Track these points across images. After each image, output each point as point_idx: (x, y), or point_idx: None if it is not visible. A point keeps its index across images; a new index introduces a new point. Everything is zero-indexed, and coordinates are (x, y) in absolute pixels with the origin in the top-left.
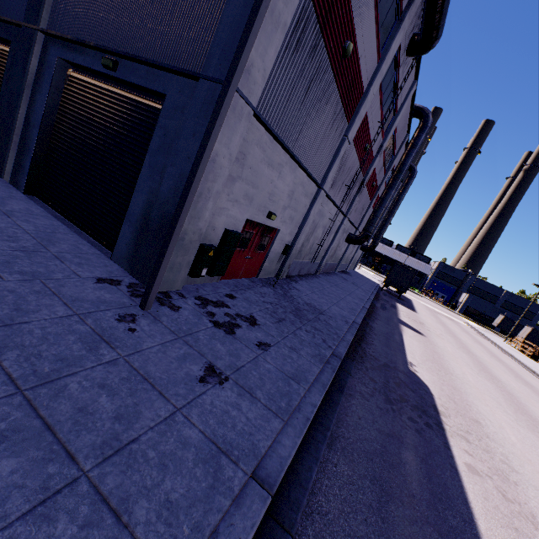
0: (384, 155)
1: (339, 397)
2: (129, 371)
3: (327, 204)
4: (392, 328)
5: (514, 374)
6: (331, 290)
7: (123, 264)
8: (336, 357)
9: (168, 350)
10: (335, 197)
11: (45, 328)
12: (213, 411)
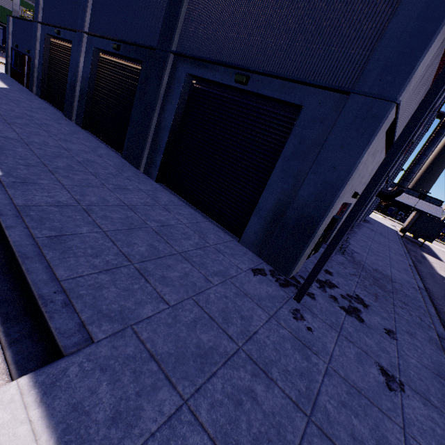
0: None
1: None
2: (343, 383)
3: None
4: (442, 287)
5: None
6: (375, 247)
7: (251, 248)
8: (444, 340)
9: (345, 351)
10: None
11: (268, 336)
12: (424, 429)
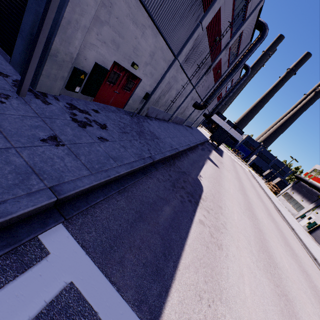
0: (230, 52)
1: (141, 176)
2: None
3: (181, 73)
4: (201, 159)
5: (259, 196)
6: (173, 131)
7: (17, 68)
8: (151, 158)
9: (26, 120)
10: (188, 70)
11: None
12: (41, 155)
